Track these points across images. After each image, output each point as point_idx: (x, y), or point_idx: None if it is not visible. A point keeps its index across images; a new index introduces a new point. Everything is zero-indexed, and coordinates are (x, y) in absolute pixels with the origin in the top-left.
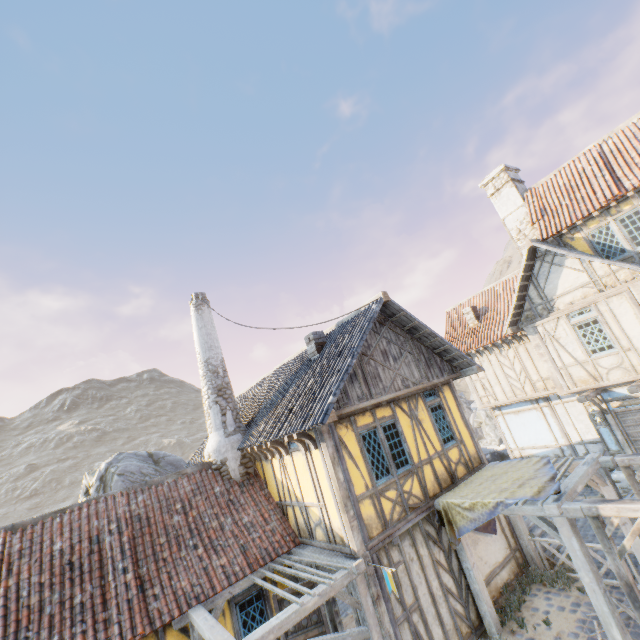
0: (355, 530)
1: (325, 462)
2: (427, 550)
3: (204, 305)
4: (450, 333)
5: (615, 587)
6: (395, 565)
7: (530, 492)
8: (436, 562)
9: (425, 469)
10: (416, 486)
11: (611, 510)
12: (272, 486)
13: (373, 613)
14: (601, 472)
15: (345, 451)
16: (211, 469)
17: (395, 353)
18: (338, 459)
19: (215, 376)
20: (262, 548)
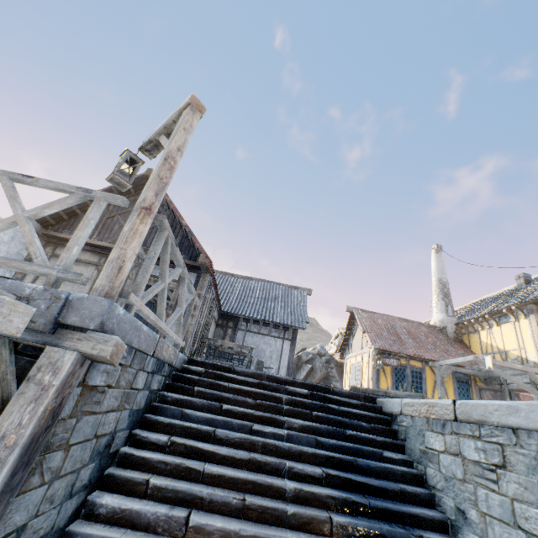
0: None
1: (530, 324)
2: None
3: (441, 251)
4: None
5: None
6: None
7: None
8: None
9: None
10: None
11: None
12: (475, 347)
13: None
14: None
15: None
16: (435, 329)
17: None
18: None
19: (443, 287)
20: (471, 363)
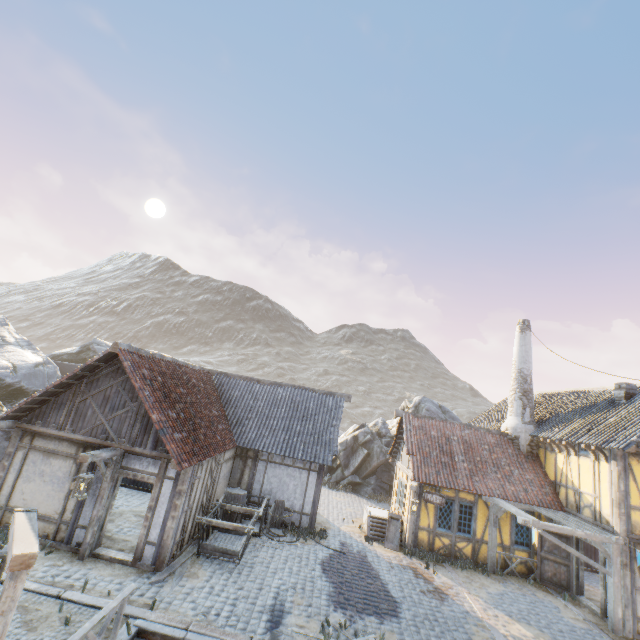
0: (621, 521)
1: (610, 473)
2: None
3: (527, 330)
4: None
5: None
6: None
7: None
8: None
9: None
10: None
11: None
12: (550, 469)
13: (618, 568)
14: None
15: (630, 474)
16: (506, 437)
17: None
18: (622, 476)
19: (523, 381)
20: (537, 497)
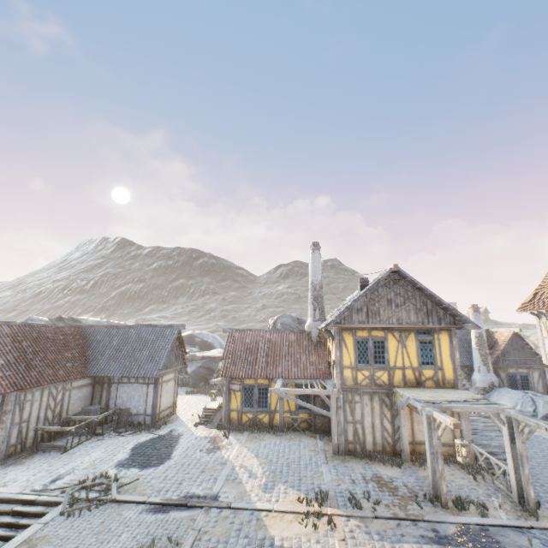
0: (337, 378)
1: (333, 345)
2: (379, 406)
3: (316, 250)
4: (539, 288)
5: (498, 487)
6: (355, 401)
7: (424, 398)
8: (383, 414)
9: (397, 371)
10: (385, 376)
11: (435, 415)
12: (327, 351)
13: (335, 411)
14: (504, 417)
15: (344, 344)
16: (305, 334)
17: (399, 302)
18: (339, 346)
19: (314, 290)
20: (312, 373)
